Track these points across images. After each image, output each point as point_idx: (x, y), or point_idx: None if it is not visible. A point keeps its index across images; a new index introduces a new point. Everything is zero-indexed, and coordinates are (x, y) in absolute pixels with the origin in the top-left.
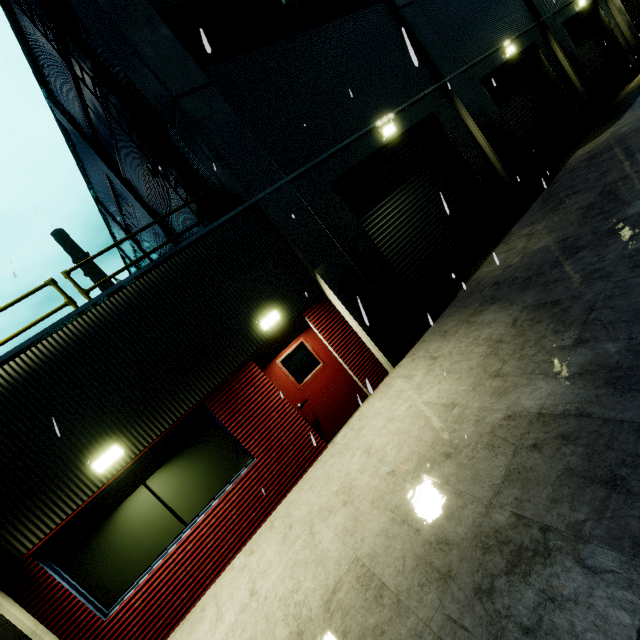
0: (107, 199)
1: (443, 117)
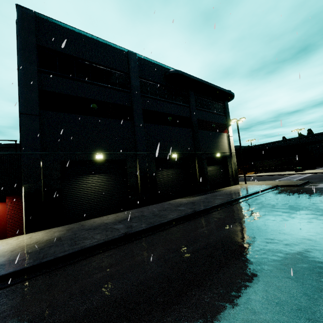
0: None
1: (129, 162)
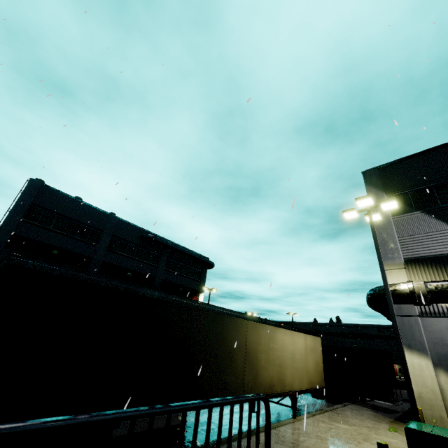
0: None
1: None
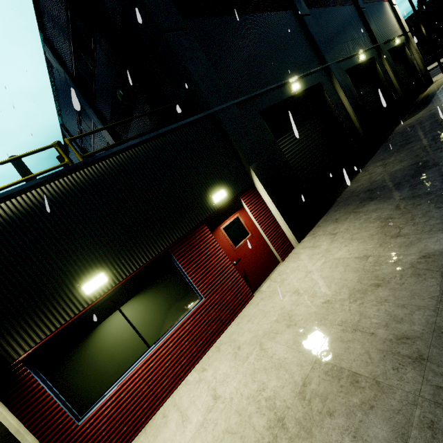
0: (71, 124)
1: (325, 87)
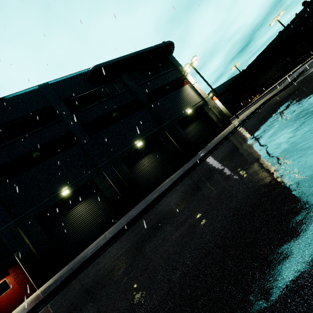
0: None
1: (97, 179)
